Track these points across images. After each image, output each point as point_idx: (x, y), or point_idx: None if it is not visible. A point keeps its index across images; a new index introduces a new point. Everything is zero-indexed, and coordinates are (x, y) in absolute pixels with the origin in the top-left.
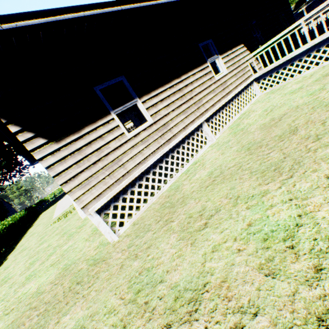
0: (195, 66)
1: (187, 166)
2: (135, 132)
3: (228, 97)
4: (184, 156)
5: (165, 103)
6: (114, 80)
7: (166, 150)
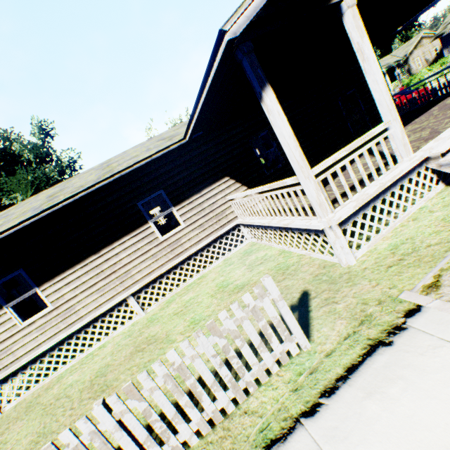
0: (127, 232)
1: (97, 345)
2: (30, 321)
3: (176, 261)
4: (95, 335)
5: (73, 285)
6: (11, 275)
7: (63, 336)
